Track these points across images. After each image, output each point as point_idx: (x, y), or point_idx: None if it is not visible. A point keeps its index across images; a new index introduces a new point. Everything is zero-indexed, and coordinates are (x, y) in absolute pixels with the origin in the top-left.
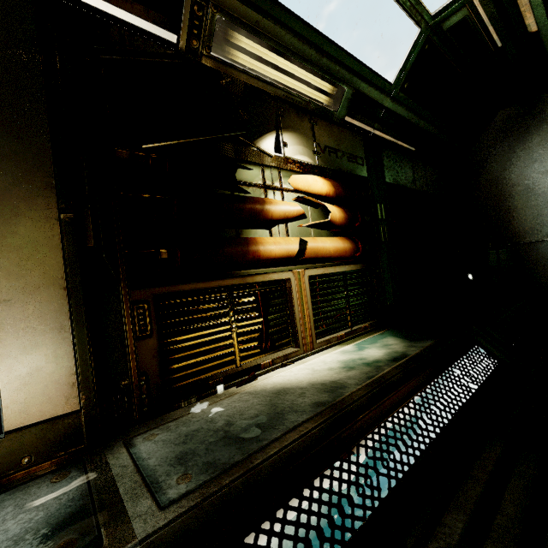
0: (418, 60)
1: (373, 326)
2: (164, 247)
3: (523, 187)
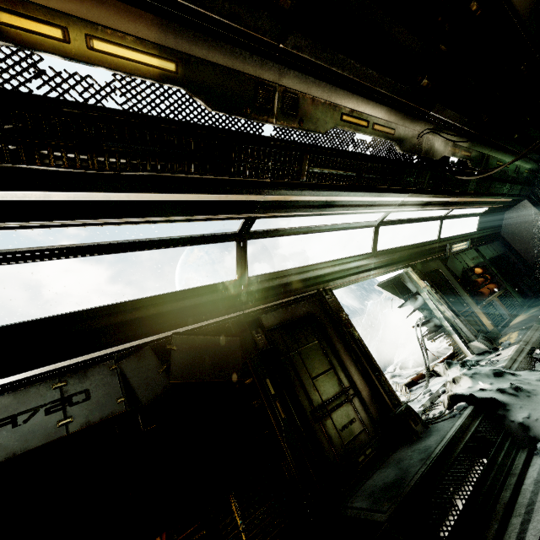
0: (480, 222)
1: (521, 309)
2: (473, 298)
3: (537, 237)
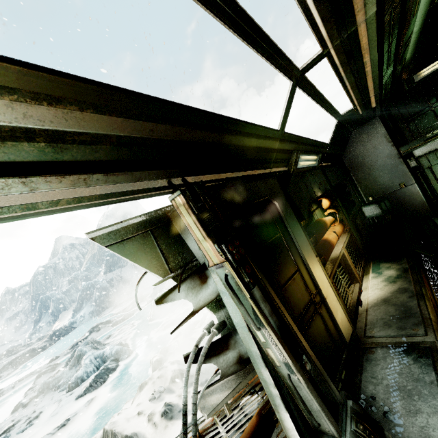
0: (335, 130)
1: (364, 261)
2: (320, 257)
3: (378, 165)
